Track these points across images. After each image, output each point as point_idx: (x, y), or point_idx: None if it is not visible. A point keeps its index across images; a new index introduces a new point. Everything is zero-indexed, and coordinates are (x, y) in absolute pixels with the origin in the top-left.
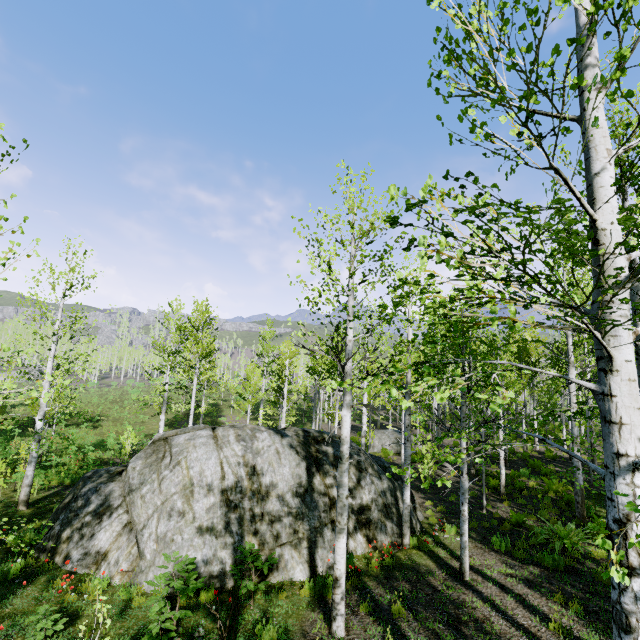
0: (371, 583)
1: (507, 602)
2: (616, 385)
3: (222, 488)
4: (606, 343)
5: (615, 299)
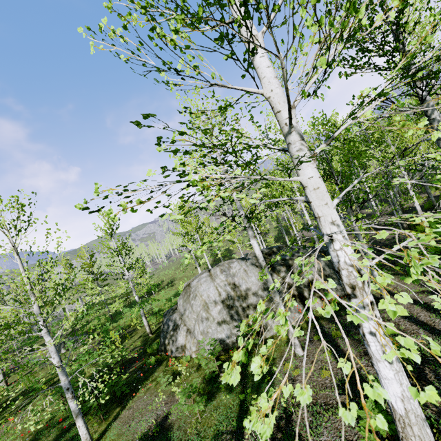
0: (324, 323)
1: (414, 310)
2: (309, 195)
3: (221, 300)
4: (297, 171)
5: (291, 141)
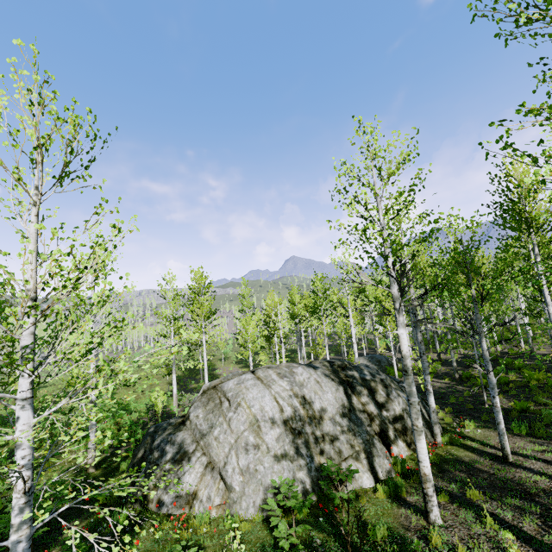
0: None
1: None
2: None
3: (283, 419)
4: None
5: None
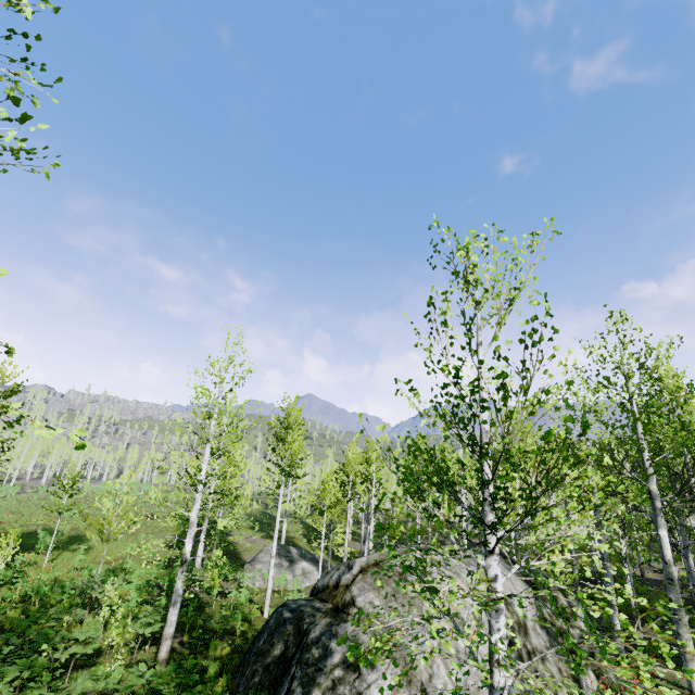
0: None
1: None
2: None
3: None
4: None
5: None
